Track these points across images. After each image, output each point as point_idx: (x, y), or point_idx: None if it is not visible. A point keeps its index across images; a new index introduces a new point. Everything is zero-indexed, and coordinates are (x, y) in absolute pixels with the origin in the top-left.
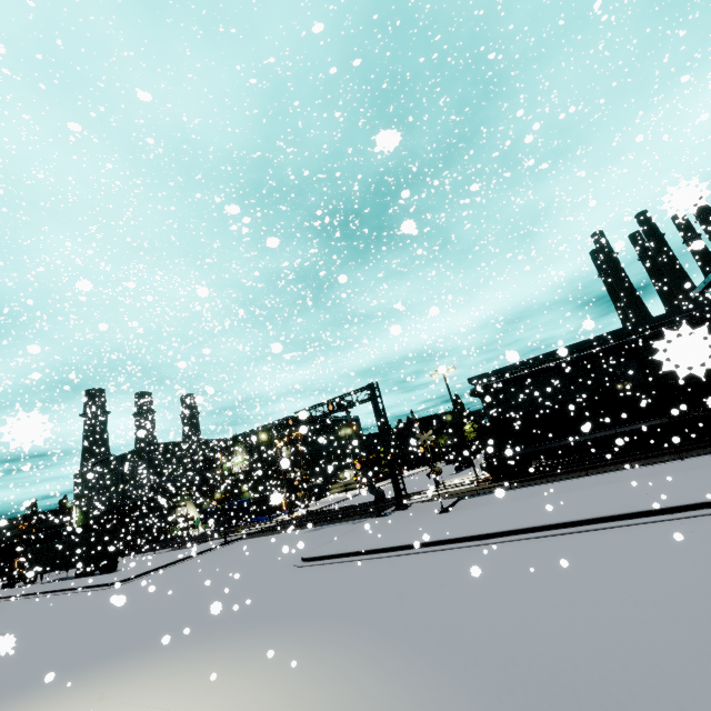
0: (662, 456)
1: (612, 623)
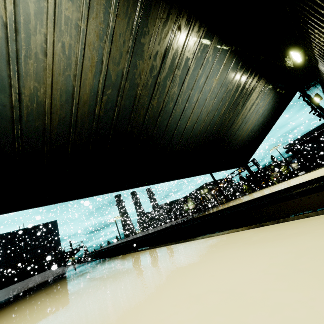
0: None
1: None
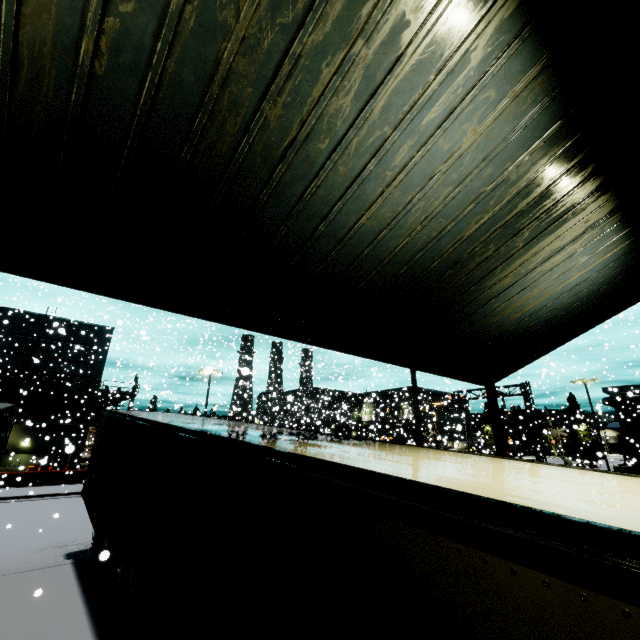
0: None
1: None
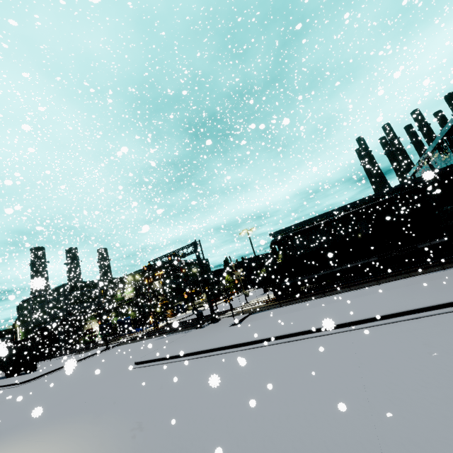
0: (370, 282)
1: (261, 420)
